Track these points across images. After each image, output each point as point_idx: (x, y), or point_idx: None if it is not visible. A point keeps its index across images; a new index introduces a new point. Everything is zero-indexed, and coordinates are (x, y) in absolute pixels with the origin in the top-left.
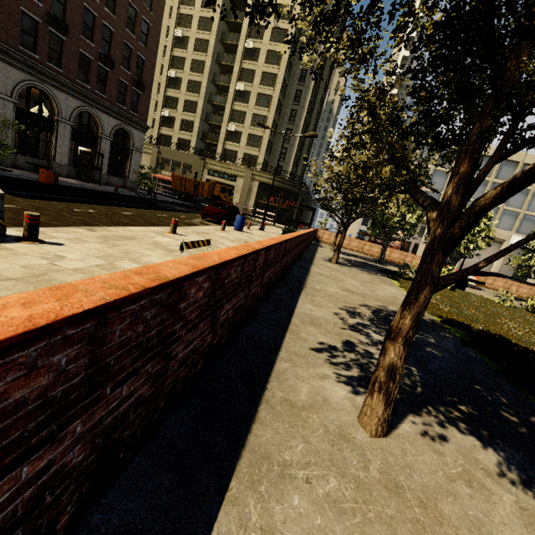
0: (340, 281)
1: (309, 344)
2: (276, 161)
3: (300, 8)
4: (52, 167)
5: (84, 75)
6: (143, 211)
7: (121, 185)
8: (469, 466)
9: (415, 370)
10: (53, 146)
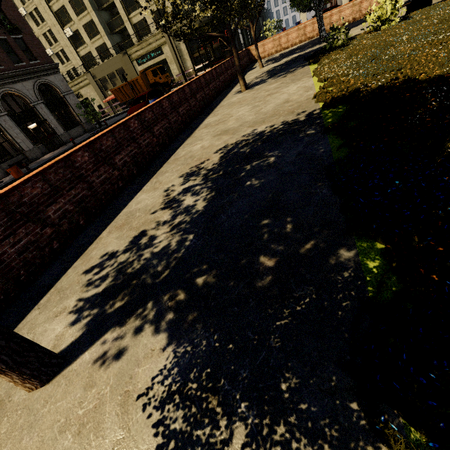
0: (225, 121)
1: (88, 265)
2: None
3: None
4: (26, 157)
5: None
6: None
7: (82, 132)
8: (110, 394)
9: (191, 239)
10: (13, 141)
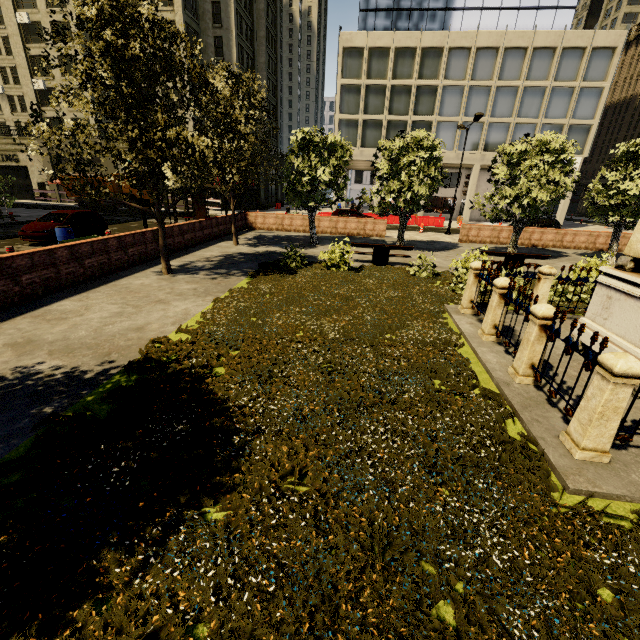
0: (64, 320)
1: None
2: None
3: None
4: None
5: None
6: None
7: None
8: None
9: None
10: None
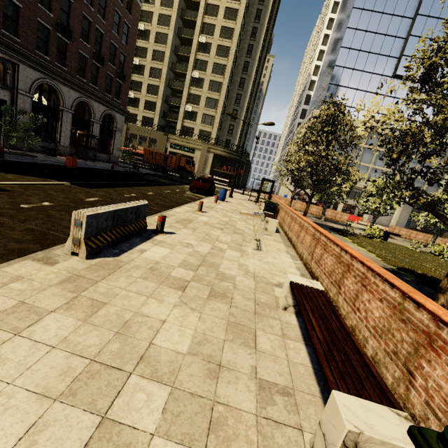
0: None
1: None
2: (225, 136)
3: (244, 12)
4: (59, 149)
5: (81, 71)
6: (154, 189)
7: (107, 160)
8: None
9: None
10: (59, 131)
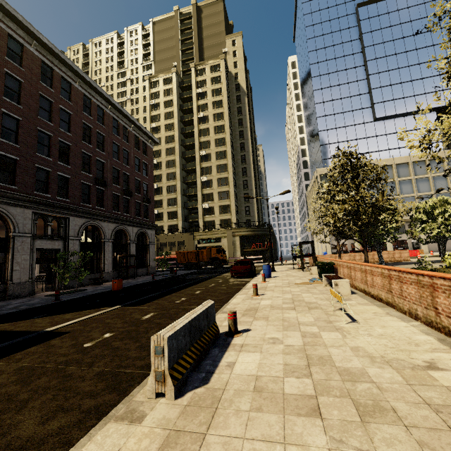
0: None
1: None
2: (244, 218)
3: (229, 124)
4: (104, 276)
5: (115, 206)
6: (199, 287)
7: (145, 273)
8: None
9: None
10: (103, 261)
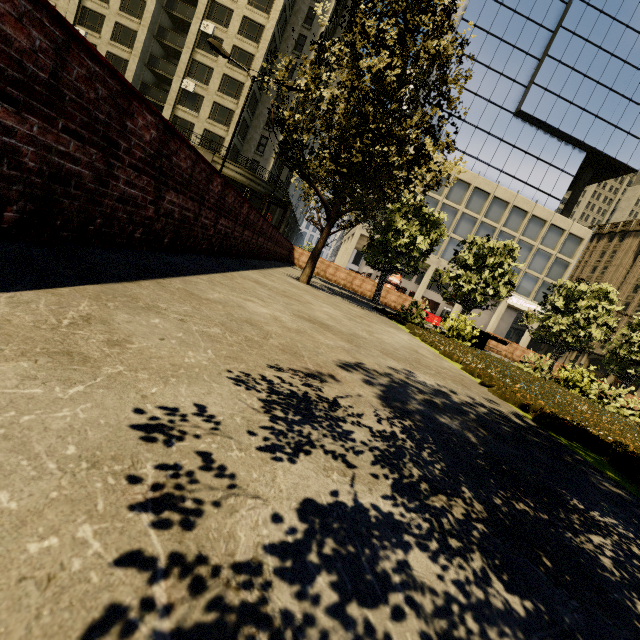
0: (302, 302)
1: None
2: (251, 154)
3: None
4: None
5: None
6: None
7: None
8: None
9: None
10: None
